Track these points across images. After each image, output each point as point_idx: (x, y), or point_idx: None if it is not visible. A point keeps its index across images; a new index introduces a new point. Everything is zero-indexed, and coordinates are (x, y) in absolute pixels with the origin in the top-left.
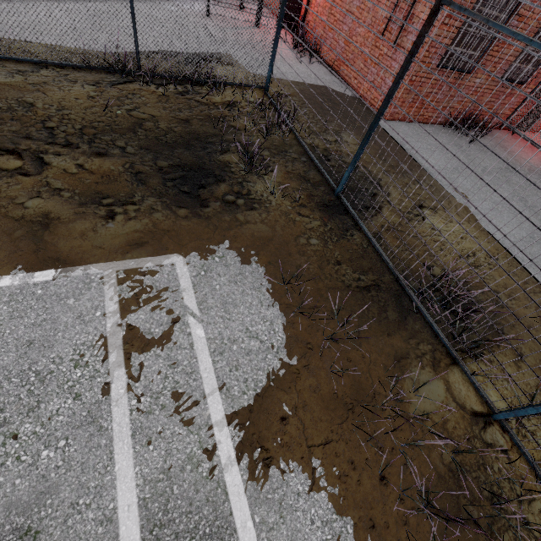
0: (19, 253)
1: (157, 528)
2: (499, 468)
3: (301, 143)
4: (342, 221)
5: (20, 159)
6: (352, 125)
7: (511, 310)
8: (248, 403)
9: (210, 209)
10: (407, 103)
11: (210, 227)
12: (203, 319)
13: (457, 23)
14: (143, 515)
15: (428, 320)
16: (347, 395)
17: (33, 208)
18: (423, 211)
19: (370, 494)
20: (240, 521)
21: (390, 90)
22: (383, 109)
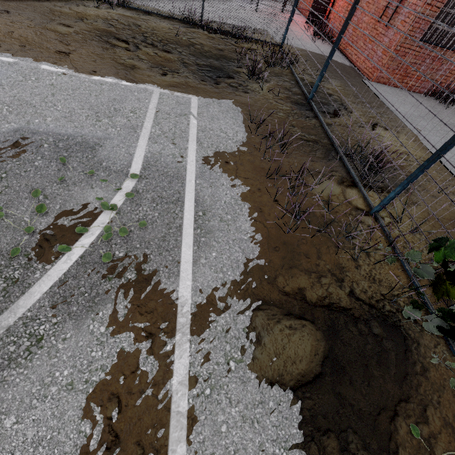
0: (118, 74)
1: (150, 165)
2: (361, 230)
3: (294, 75)
4: (306, 113)
5: (128, 44)
6: (341, 78)
7: (423, 185)
8: (210, 151)
9: (220, 85)
10: (391, 70)
11: (217, 92)
12: (198, 118)
13: (439, 4)
14: (145, 159)
15: (346, 163)
16: (270, 170)
17: (128, 62)
18: (376, 126)
19: (265, 202)
20: (189, 179)
21: (349, 14)
22: (343, 28)
